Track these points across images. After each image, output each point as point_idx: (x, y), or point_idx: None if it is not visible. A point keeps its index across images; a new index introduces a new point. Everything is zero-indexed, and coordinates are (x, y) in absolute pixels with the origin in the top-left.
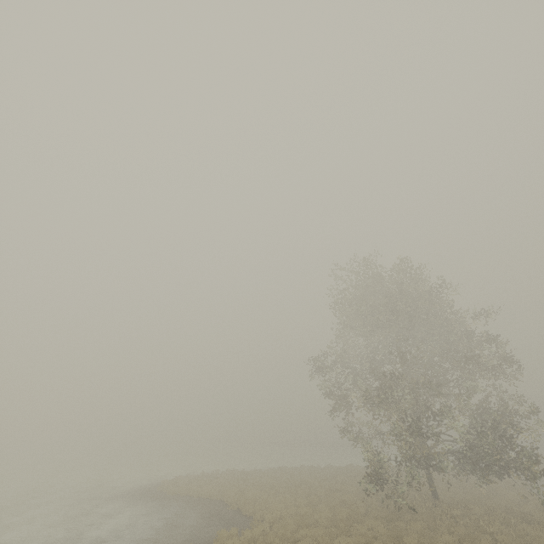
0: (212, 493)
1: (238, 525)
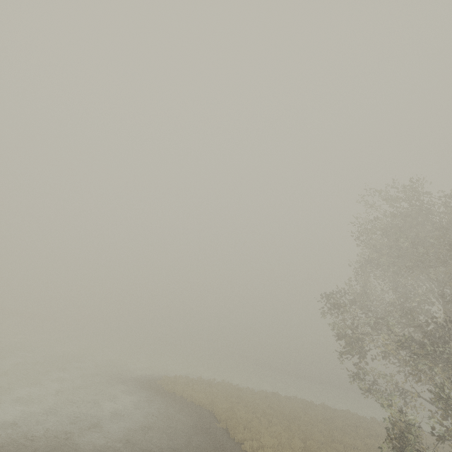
0: (204, 402)
1: (224, 451)
